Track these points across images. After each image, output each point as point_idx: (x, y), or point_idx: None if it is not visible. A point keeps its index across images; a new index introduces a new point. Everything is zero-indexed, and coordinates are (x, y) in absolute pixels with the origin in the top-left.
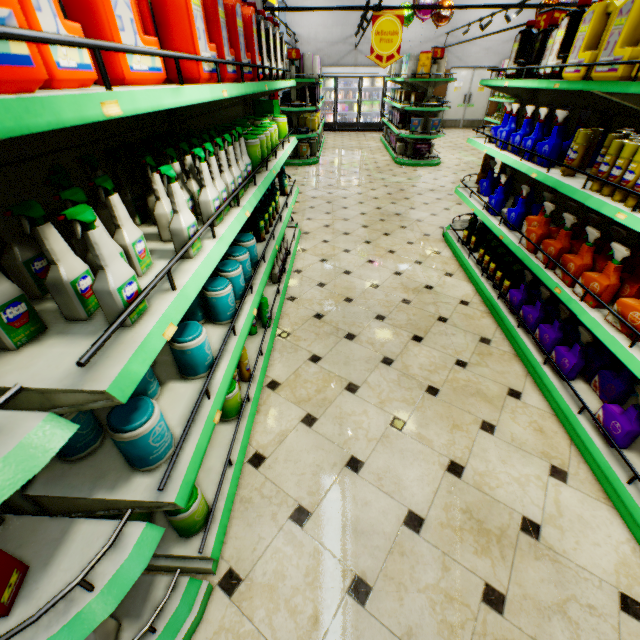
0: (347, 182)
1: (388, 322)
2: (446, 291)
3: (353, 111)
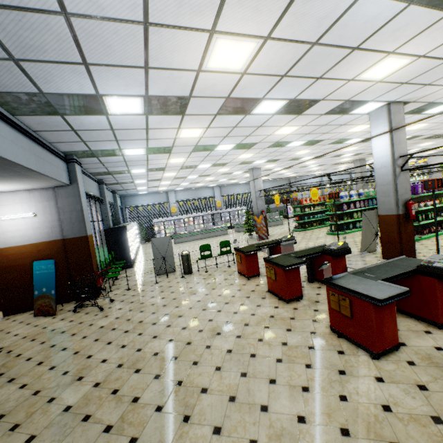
0: None
1: None
2: None
3: None
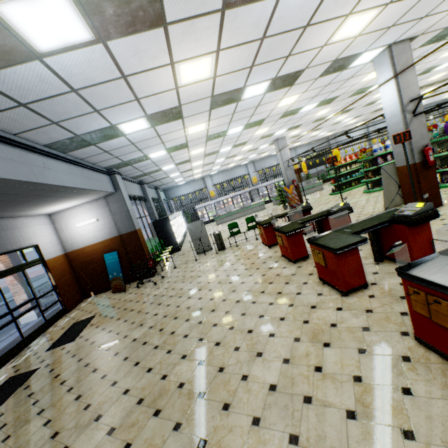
0: None
1: None
2: None
3: None
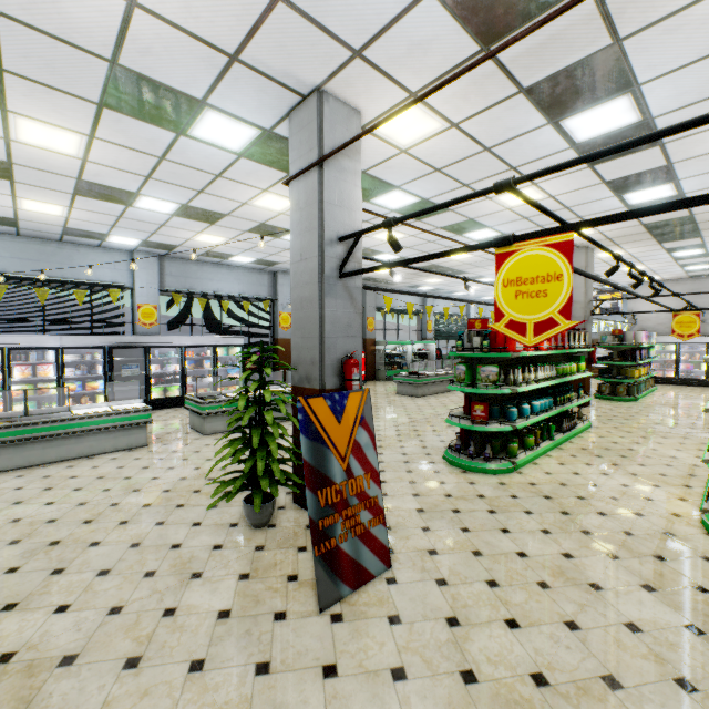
0: (654, 413)
1: (627, 458)
2: (686, 460)
3: (700, 369)
